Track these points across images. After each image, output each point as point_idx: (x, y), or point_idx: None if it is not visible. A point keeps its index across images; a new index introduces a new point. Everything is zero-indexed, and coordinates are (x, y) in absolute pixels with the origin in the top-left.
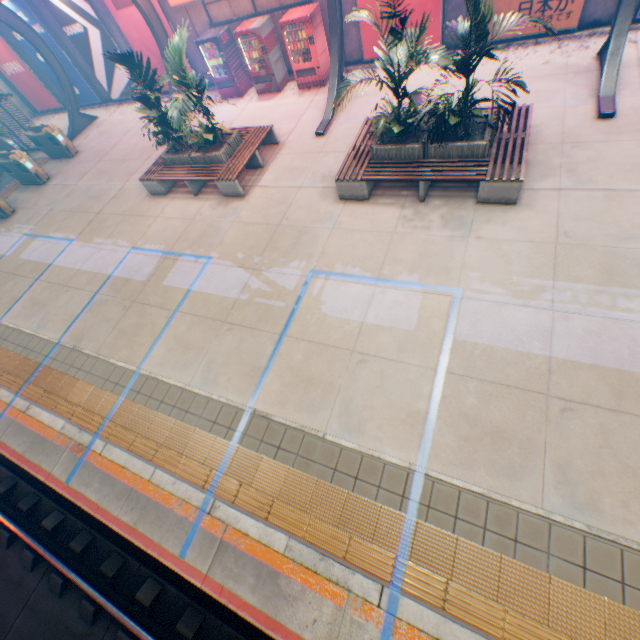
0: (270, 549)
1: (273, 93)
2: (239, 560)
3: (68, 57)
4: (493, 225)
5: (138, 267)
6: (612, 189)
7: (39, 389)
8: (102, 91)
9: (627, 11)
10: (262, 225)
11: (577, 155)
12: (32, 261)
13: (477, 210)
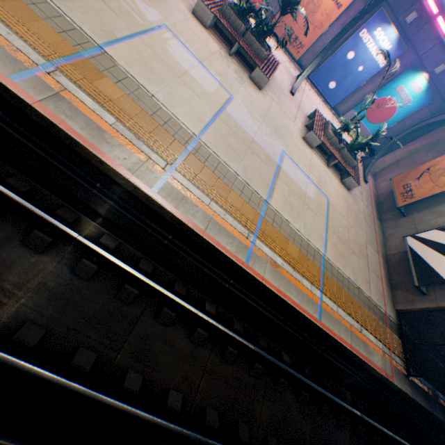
0: (101, 119)
1: None
2: (73, 111)
3: None
4: (252, 90)
5: None
6: (285, 113)
7: None
8: None
9: (313, 66)
10: None
11: (281, 96)
12: None
13: (248, 80)
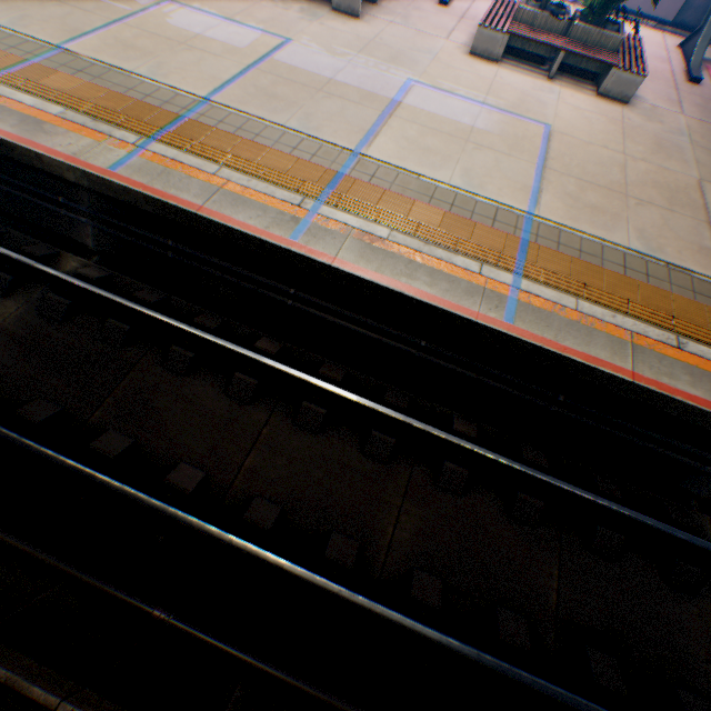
0: (44, 113)
1: None
2: (6, 113)
3: None
4: (337, 23)
5: None
6: (423, 33)
7: None
8: None
9: None
10: None
11: (414, 14)
12: None
13: (331, 14)
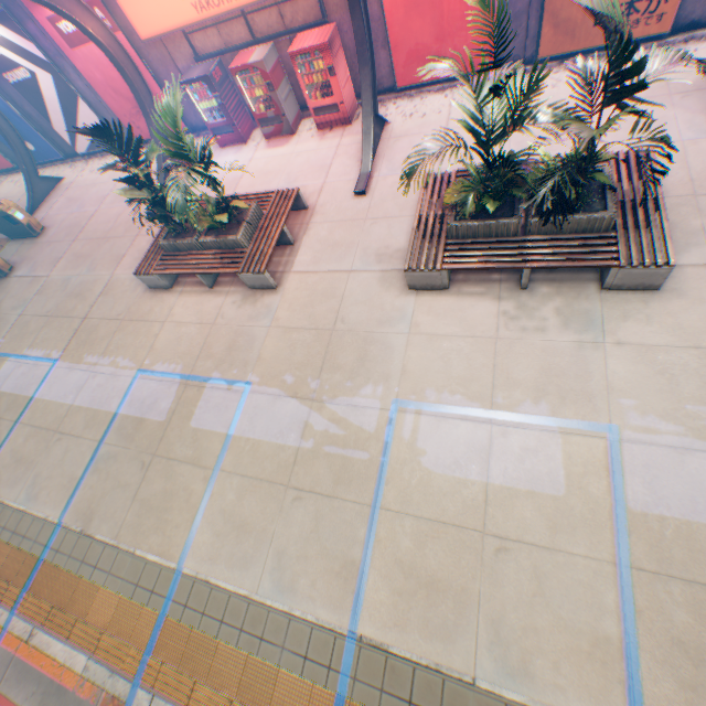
0: None
1: (285, 135)
2: None
3: (14, 108)
4: (634, 322)
5: (151, 399)
6: None
7: (42, 602)
8: (63, 144)
9: None
10: (310, 330)
11: None
12: (5, 393)
13: (604, 299)
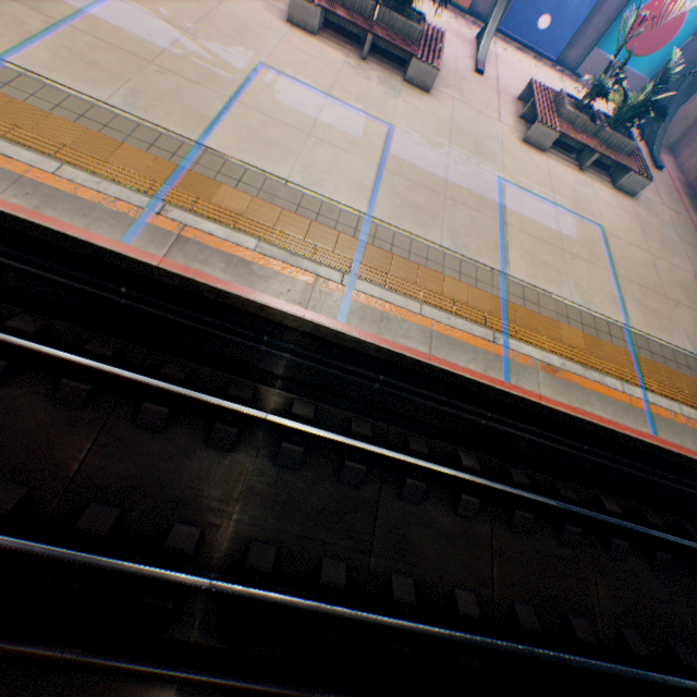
0: (240, 247)
1: None
2: (205, 251)
3: None
4: (415, 100)
5: None
6: (480, 112)
7: None
8: None
9: (502, 7)
10: None
11: (464, 86)
12: None
13: (404, 86)
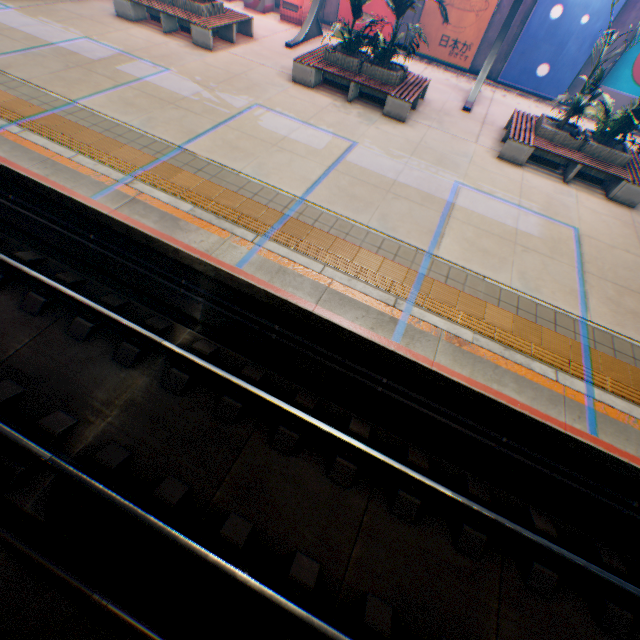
0: (177, 210)
1: (258, 13)
2: (148, 209)
3: None
4: (388, 127)
5: (90, 50)
6: (456, 137)
7: None
8: None
9: (491, 60)
10: (224, 71)
11: (445, 119)
12: None
13: (382, 119)
